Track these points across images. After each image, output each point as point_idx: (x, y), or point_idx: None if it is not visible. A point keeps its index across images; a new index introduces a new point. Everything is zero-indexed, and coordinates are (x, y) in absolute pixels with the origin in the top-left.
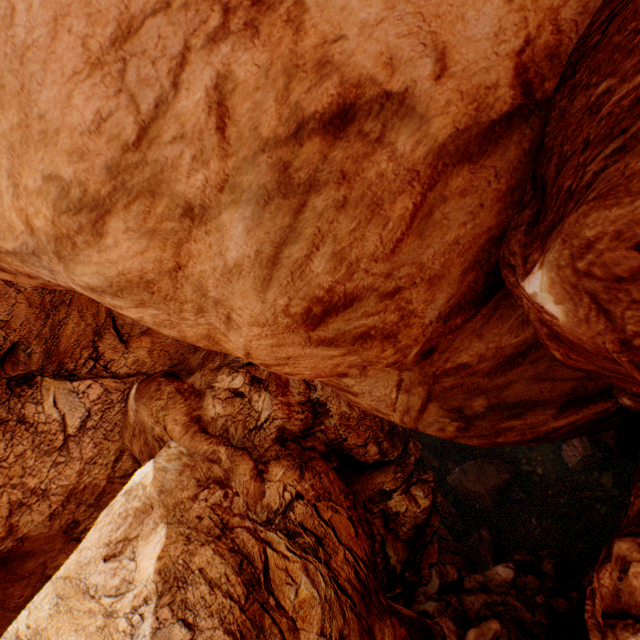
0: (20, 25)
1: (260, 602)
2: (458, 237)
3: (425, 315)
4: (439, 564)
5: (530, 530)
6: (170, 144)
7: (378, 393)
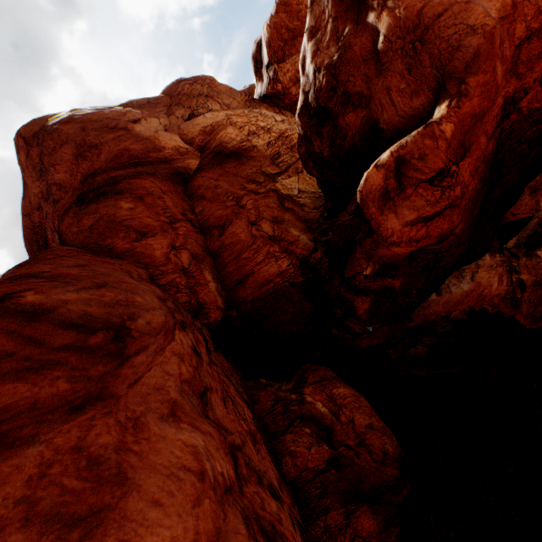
0: None
1: None
2: None
3: None
4: None
5: None
6: None
7: None
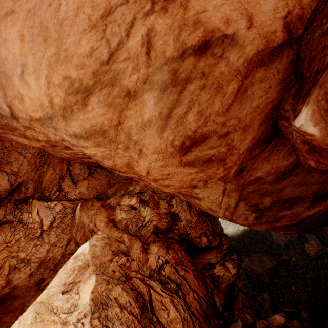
0: (62, 11)
1: (148, 318)
2: (258, 104)
3: (240, 148)
4: (241, 313)
5: (291, 293)
6: (122, 62)
7: (212, 197)
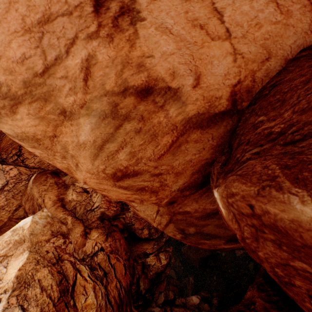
0: None
1: (65, 302)
2: (191, 159)
3: (172, 187)
4: (166, 290)
5: (212, 281)
6: (59, 79)
7: (147, 212)
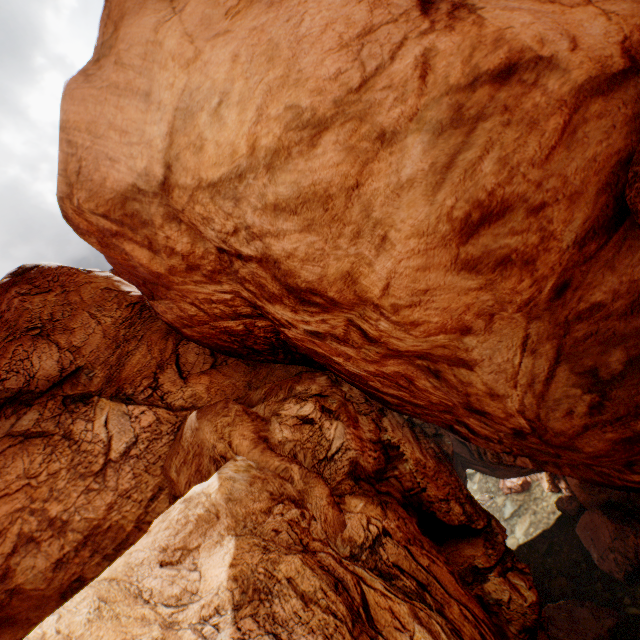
0: (304, 27)
1: (369, 636)
2: (595, 154)
3: (562, 238)
4: None
5: None
6: (380, 91)
7: (499, 359)
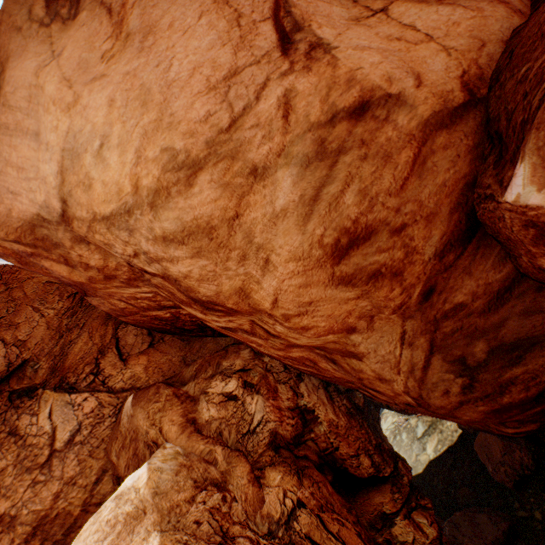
0: (173, 72)
1: None
2: (444, 180)
3: (424, 252)
4: None
5: None
6: (249, 130)
7: (383, 351)
